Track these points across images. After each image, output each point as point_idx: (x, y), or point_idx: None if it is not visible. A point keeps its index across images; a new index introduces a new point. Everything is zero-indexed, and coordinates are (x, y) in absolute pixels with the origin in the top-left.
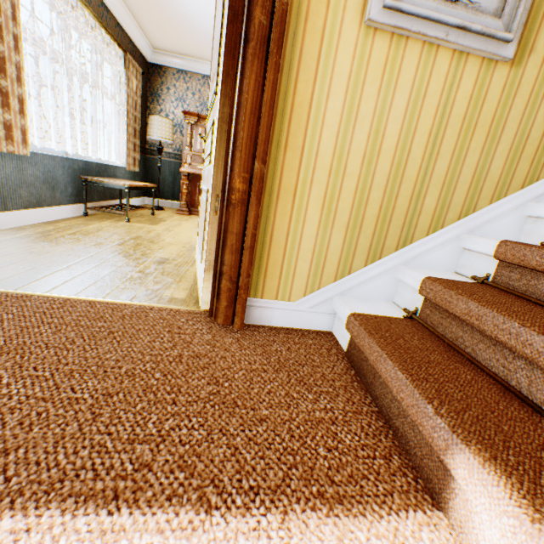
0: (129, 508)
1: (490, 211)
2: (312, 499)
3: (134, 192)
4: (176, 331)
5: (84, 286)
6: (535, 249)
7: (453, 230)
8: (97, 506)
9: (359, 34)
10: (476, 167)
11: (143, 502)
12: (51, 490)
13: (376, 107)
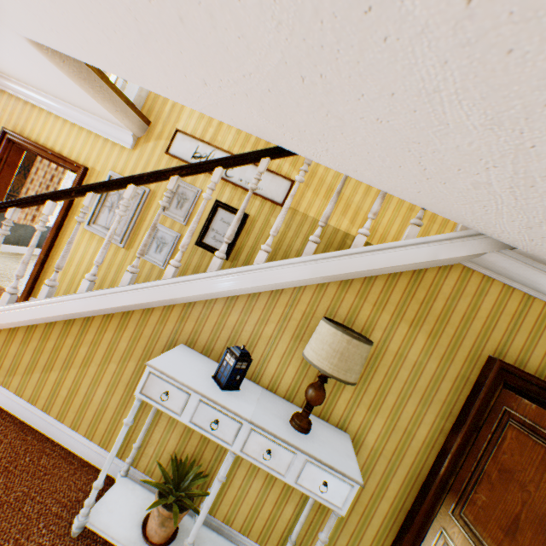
0: None
1: None
2: None
3: None
4: None
5: None
6: None
7: None
8: None
9: (84, 230)
10: (114, 277)
11: None
12: None
13: (85, 250)
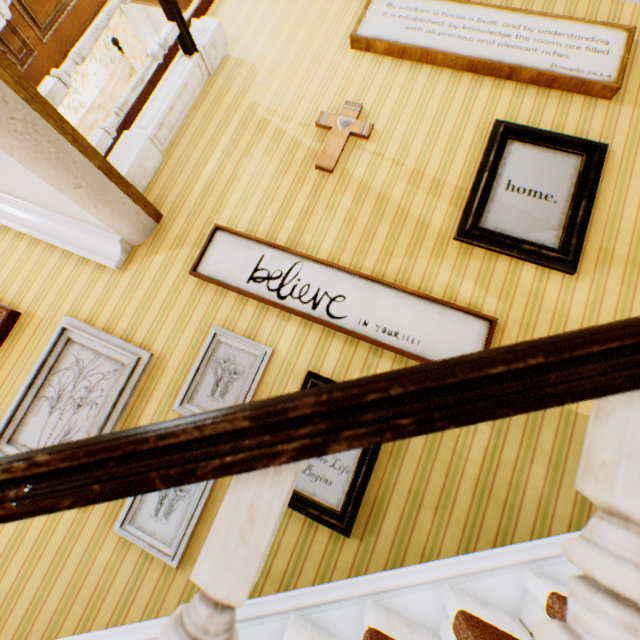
0: None
1: None
2: None
3: None
4: None
5: None
6: None
7: None
8: None
9: None
10: (37, 593)
11: None
12: None
13: None
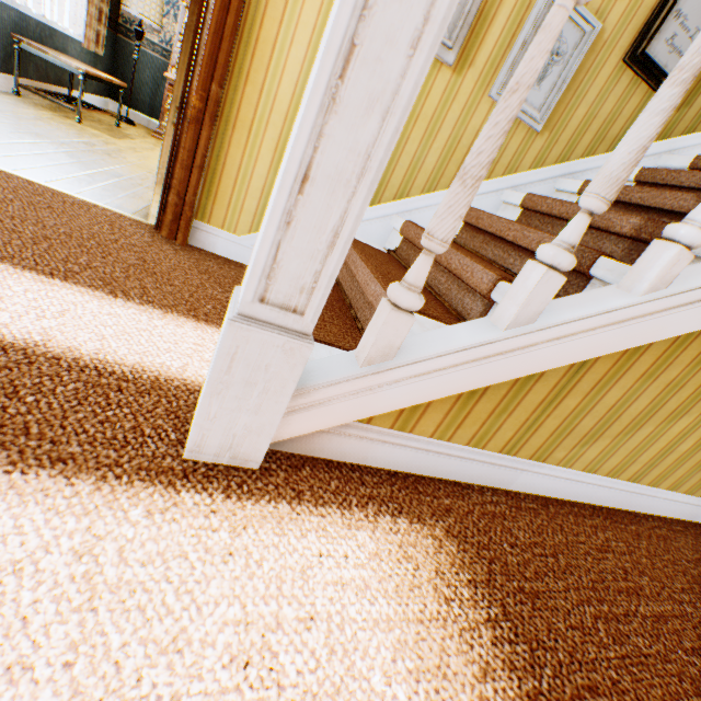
0: (62, 281)
1: (421, 201)
2: (188, 315)
3: (93, 86)
4: (118, 227)
5: (20, 167)
6: (415, 227)
7: (388, 209)
8: (39, 274)
9: None
10: (414, 157)
11: (71, 282)
12: (5, 259)
13: None
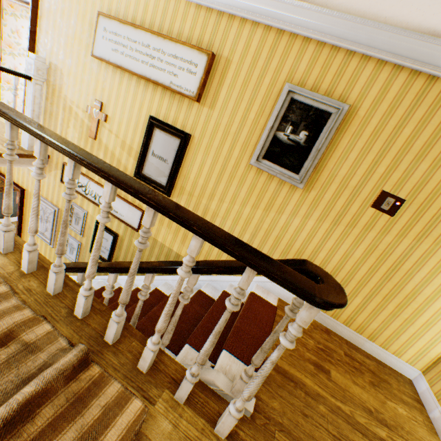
0: None
1: None
2: None
3: None
4: None
5: None
6: None
7: None
8: None
9: None
10: None
11: None
12: None
13: None
